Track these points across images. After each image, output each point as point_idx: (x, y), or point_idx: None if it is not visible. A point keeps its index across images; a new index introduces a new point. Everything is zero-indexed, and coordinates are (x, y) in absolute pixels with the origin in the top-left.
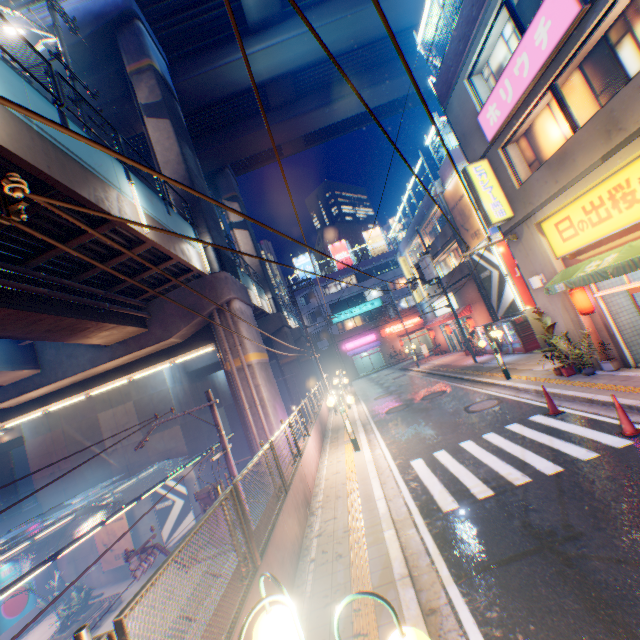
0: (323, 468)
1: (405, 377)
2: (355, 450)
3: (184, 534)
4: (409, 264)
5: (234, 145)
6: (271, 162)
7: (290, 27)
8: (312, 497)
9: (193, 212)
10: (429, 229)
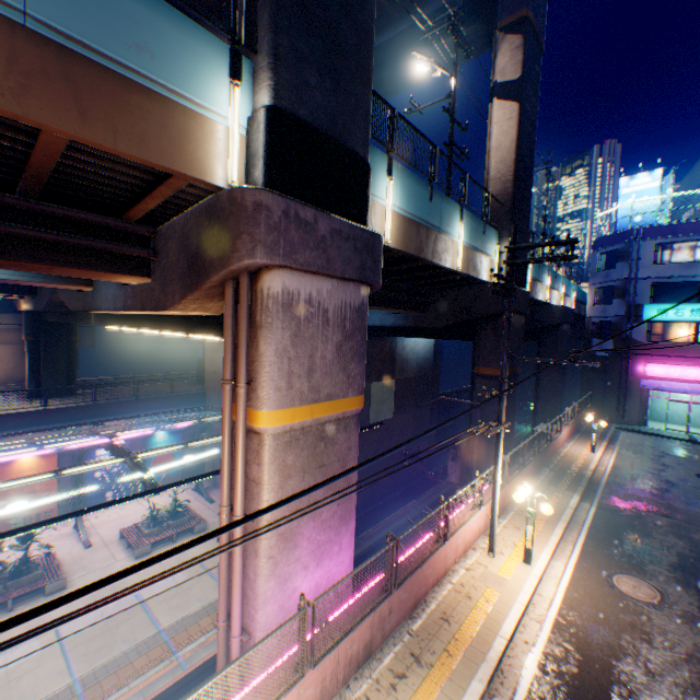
0: None
1: None
2: None
3: None
4: None
5: None
6: None
7: None
8: None
9: (258, 5)
10: None
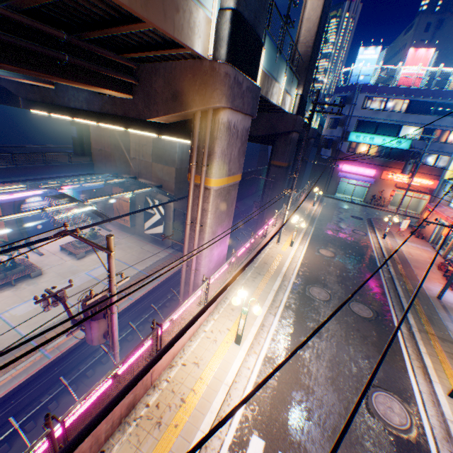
0: (198, 337)
1: (362, 240)
2: (235, 341)
3: (155, 233)
4: None
5: None
6: None
7: None
8: (149, 389)
9: None
10: None
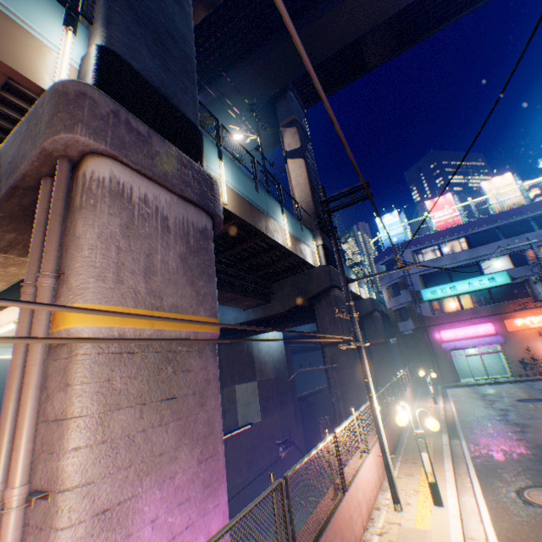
0: None
1: None
2: None
3: None
4: None
5: (293, 47)
6: (349, 82)
7: None
8: None
9: (96, 3)
10: None
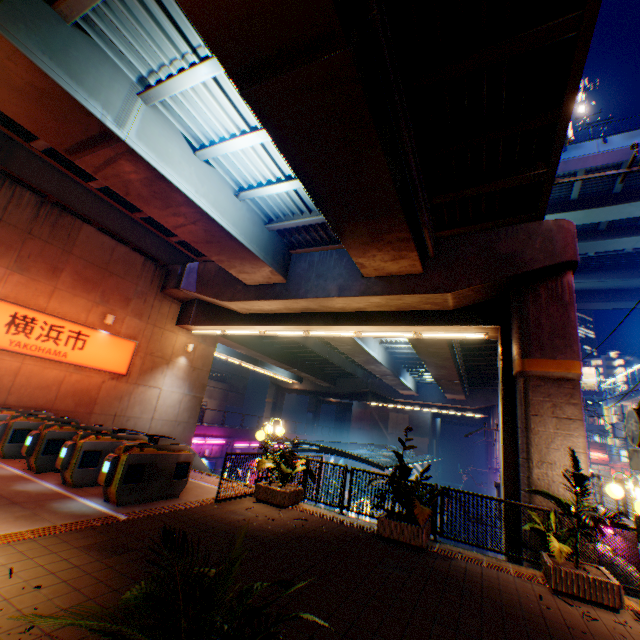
0: None
1: None
2: None
3: None
4: (610, 413)
5: None
6: None
7: (576, 277)
8: None
9: None
10: (635, 401)
